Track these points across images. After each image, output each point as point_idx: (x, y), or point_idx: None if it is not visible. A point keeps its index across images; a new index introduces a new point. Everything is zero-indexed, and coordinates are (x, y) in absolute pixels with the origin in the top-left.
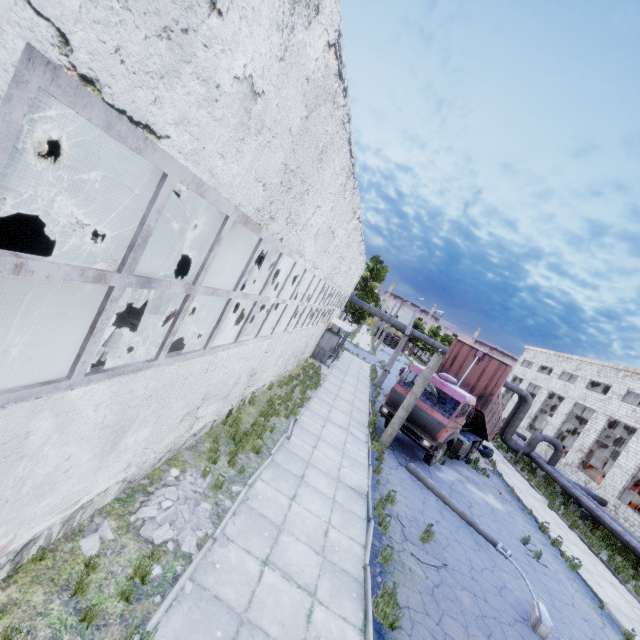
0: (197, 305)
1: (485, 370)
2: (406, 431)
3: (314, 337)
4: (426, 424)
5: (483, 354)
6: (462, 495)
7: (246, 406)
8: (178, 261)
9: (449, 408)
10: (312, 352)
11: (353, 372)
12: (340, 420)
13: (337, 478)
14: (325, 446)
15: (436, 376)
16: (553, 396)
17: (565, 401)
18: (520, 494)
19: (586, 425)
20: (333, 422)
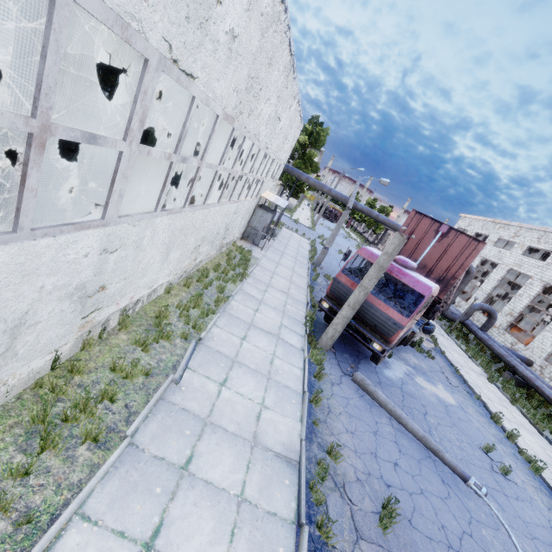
0: (61, 177)
1: (449, 248)
2: (351, 331)
3: (239, 216)
4: (377, 324)
5: (448, 228)
6: (414, 398)
7: (112, 332)
8: (3, 104)
9: (405, 299)
10: (243, 233)
11: (291, 251)
12: (269, 322)
13: (253, 438)
14: (241, 375)
15: (392, 261)
16: (485, 262)
17: (498, 267)
18: (463, 372)
19: (519, 291)
20: (259, 328)
